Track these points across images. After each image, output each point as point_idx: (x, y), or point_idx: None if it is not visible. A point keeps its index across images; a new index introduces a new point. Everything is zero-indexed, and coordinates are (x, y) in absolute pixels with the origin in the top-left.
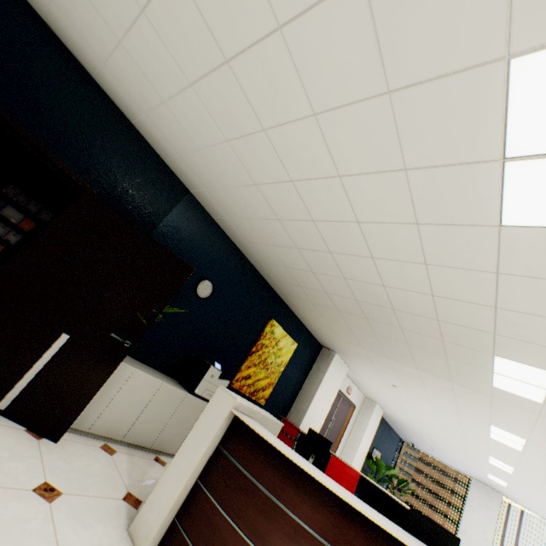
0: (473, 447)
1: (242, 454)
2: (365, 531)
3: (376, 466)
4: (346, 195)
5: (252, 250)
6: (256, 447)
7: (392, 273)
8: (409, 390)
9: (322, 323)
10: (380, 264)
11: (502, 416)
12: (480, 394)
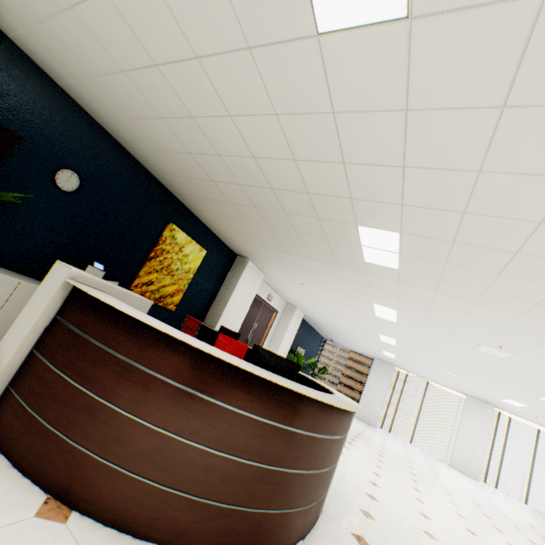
0: (368, 329)
1: (78, 317)
2: (192, 358)
3: (297, 358)
4: (169, 10)
5: (123, 132)
6: (91, 309)
7: (254, 136)
8: (314, 285)
9: (226, 225)
10: (240, 124)
11: (378, 292)
12: (359, 273)
